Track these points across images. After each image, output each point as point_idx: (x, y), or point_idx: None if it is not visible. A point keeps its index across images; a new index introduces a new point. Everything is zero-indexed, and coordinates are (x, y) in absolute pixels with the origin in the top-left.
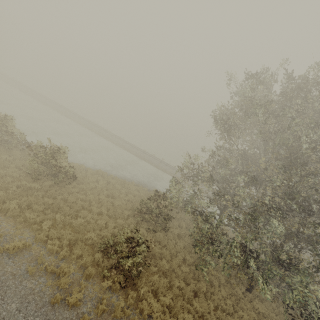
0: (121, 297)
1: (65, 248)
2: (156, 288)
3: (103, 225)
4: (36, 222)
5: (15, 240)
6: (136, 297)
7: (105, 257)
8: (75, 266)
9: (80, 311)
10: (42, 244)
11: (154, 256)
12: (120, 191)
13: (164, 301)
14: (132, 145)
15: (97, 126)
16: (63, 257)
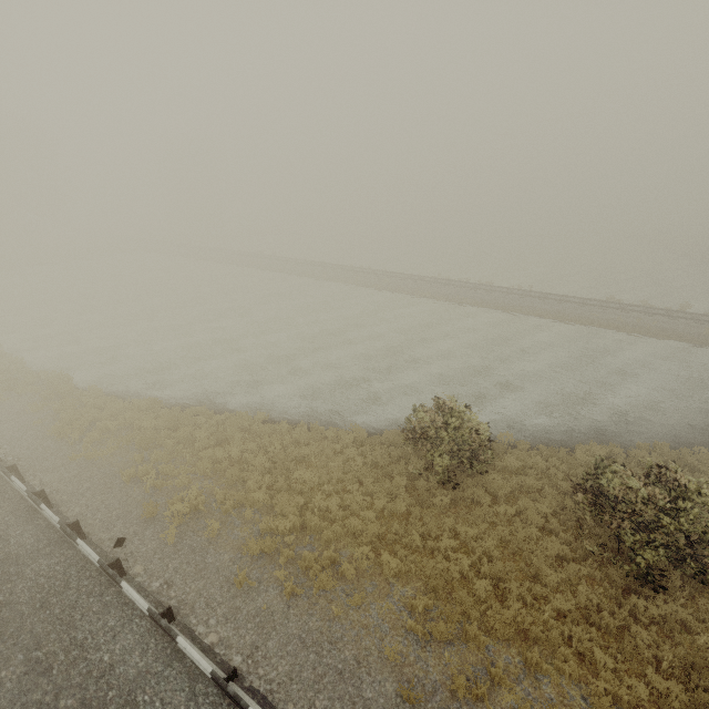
0: None
1: None
2: None
3: None
4: None
5: None
6: None
7: None
8: None
9: None
10: None
11: None
12: None
13: None
14: (571, 299)
15: (462, 285)
16: None
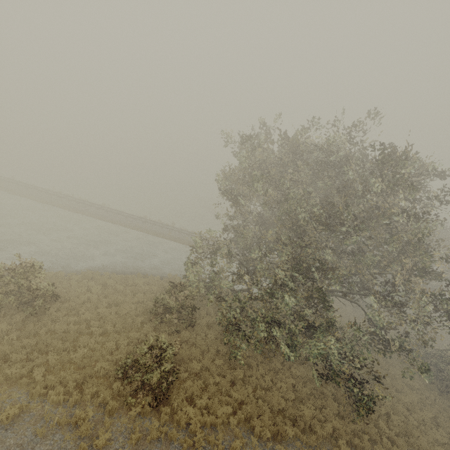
0: (154, 417)
1: (74, 392)
2: (190, 394)
3: (113, 347)
4: (23, 374)
5: (4, 407)
6: (170, 411)
7: (125, 384)
8: (92, 406)
9: (112, 449)
10: (42, 399)
11: (183, 360)
12: (124, 292)
13: (201, 404)
14: (125, 214)
15: (62, 196)
16: (74, 403)
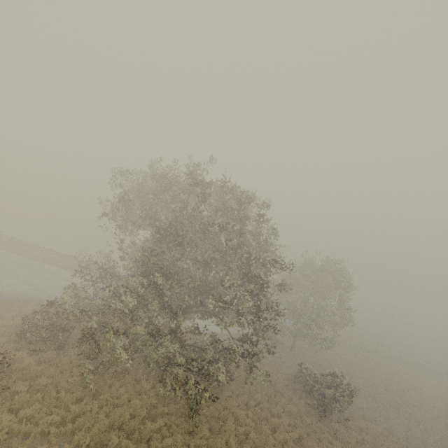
0: None
1: None
2: (20, 406)
3: None
4: None
5: None
6: None
7: None
8: None
9: None
10: None
11: (31, 376)
12: (3, 317)
13: (25, 414)
14: (53, 251)
15: None
16: None
